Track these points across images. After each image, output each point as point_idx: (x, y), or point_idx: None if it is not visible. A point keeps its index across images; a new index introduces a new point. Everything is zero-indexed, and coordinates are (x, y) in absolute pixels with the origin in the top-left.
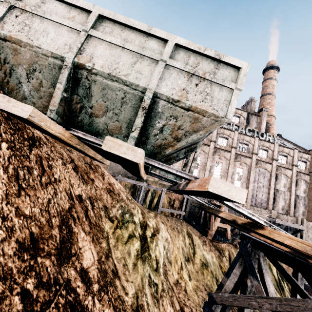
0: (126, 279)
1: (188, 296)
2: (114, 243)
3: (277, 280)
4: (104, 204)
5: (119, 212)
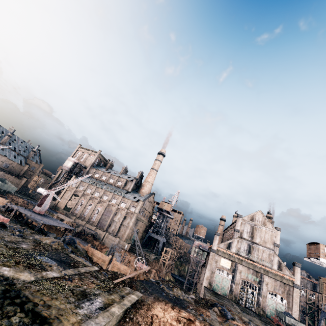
0: None
1: None
2: None
3: None
4: None
5: None
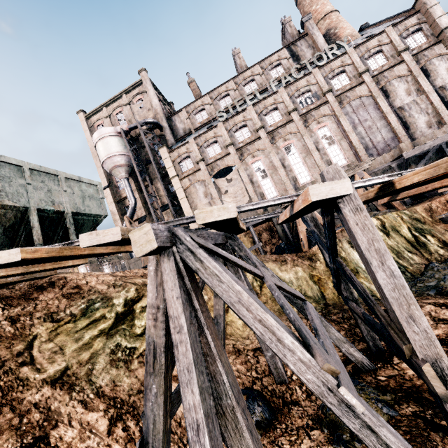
0: (52, 361)
1: (228, 337)
2: (46, 339)
3: (410, 239)
4: (48, 312)
5: (81, 307)
